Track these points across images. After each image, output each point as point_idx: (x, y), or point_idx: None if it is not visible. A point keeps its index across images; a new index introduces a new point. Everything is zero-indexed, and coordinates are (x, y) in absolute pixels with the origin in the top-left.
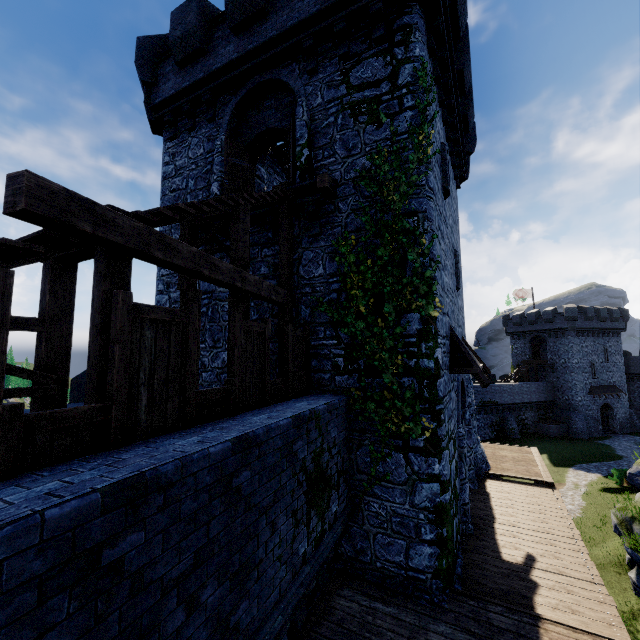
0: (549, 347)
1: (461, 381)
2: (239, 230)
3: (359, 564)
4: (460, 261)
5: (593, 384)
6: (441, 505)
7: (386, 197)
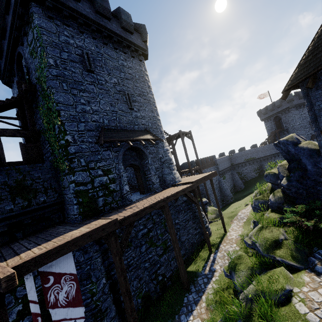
0: (283, 120)
1: (138, 148)
2: None
3: (69, 218)
4: (149, 95)
5: (313, 133)
6: (77, 190)
7: (42, 85)
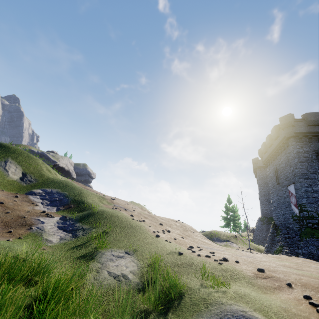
0: None
1: None
2: None
3: None
4: None
5: None
6: None
7: None
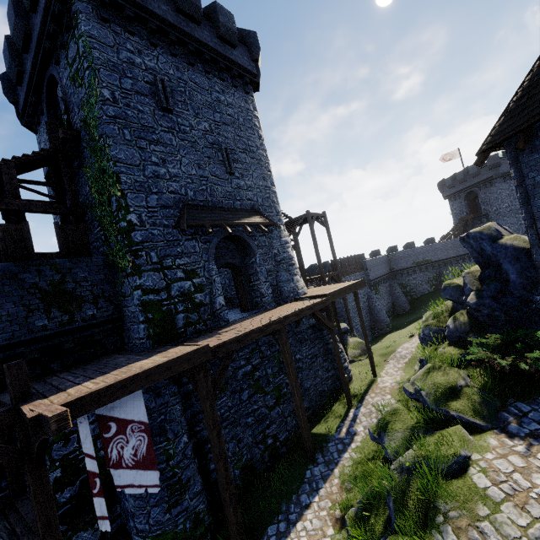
0: (481, 199)
1: (240, 237)
2: (5, 179)
3: (130, 345)
4: (260, 151)
5: None
6: (144, 301)
7: (92, 131)
